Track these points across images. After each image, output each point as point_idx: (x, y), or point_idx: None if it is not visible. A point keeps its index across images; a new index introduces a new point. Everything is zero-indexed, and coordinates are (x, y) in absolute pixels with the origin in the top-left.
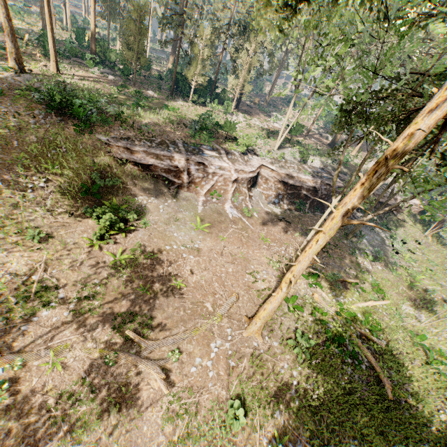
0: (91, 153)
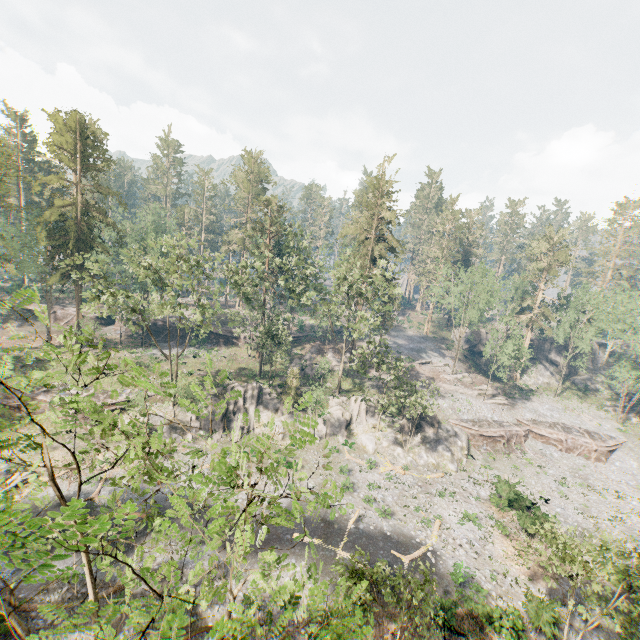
0: None
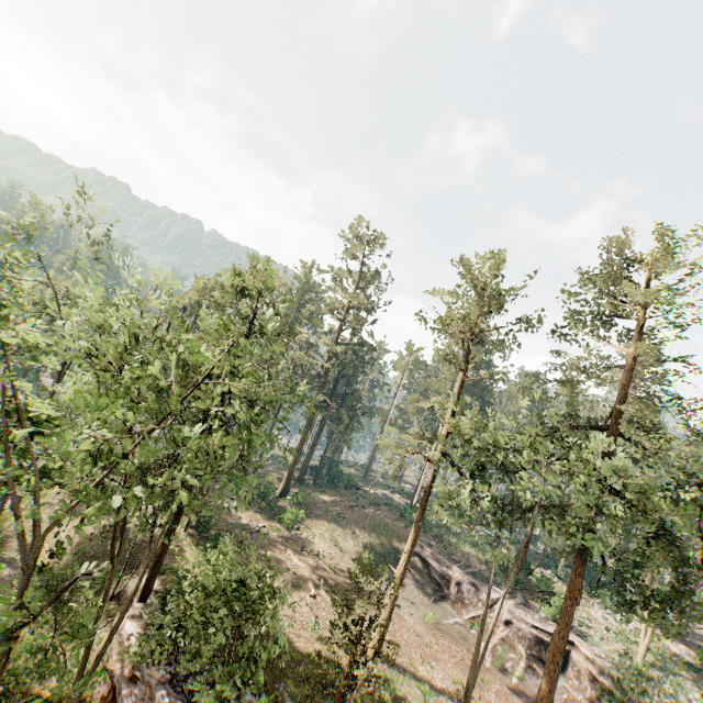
0: (399, 539)
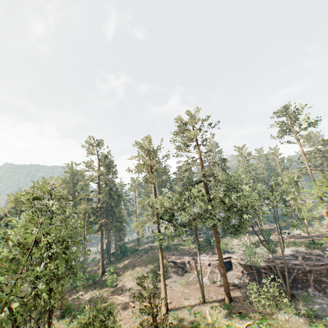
0: None
